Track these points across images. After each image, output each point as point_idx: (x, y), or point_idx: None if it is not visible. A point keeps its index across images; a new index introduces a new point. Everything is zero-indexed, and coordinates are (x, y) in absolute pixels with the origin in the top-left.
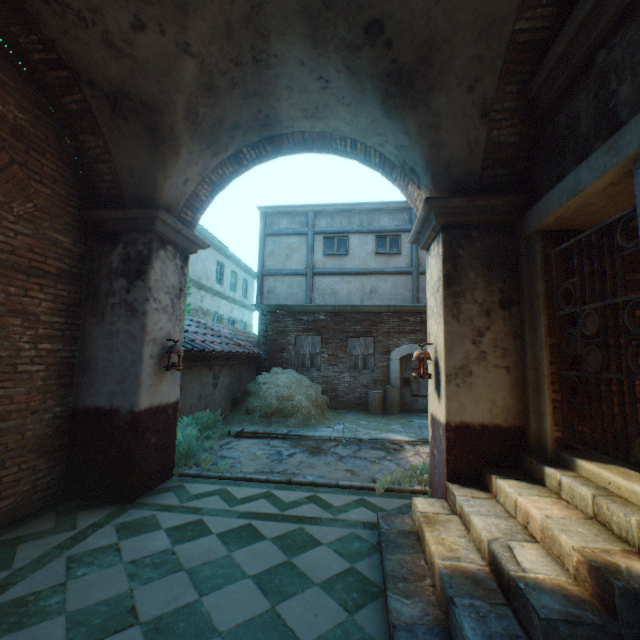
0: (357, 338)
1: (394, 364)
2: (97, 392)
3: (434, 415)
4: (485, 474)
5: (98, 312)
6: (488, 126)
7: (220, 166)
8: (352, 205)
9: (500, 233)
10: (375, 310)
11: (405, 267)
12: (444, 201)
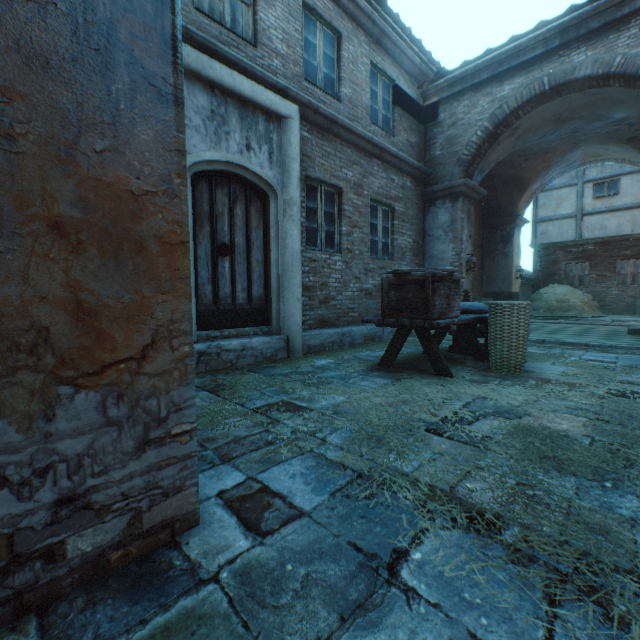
0: (625, 261)
1: None
2: (493, 287)
3: None
4: None
5: (490, 258)
6: None
7: (540, 186)
8: None
9: None
10: None
11: None
12: None
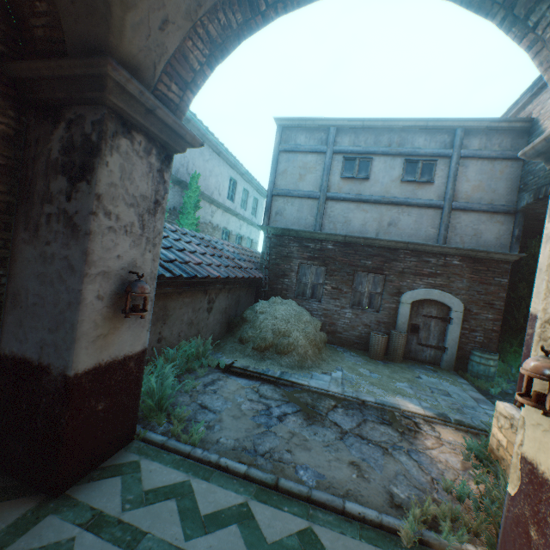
0: (365, 274)
1: (404, 308)
2: (25, 338)
3: (545, 474)
4: None
5: (31, 224)
6: None
7: (222, 6)
8: (382, 121)
9: None
10: (391, 246)
11: (435, 200)
12: None
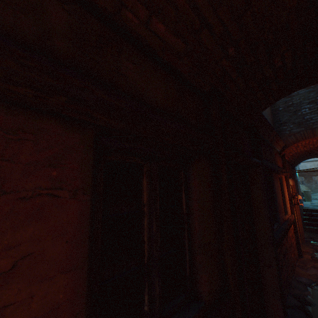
0: (314, 176)
1: None
2: None
3: None
4: None
5: None
6: None
7: None
8: None
9: None
10: None
11: None
12: None
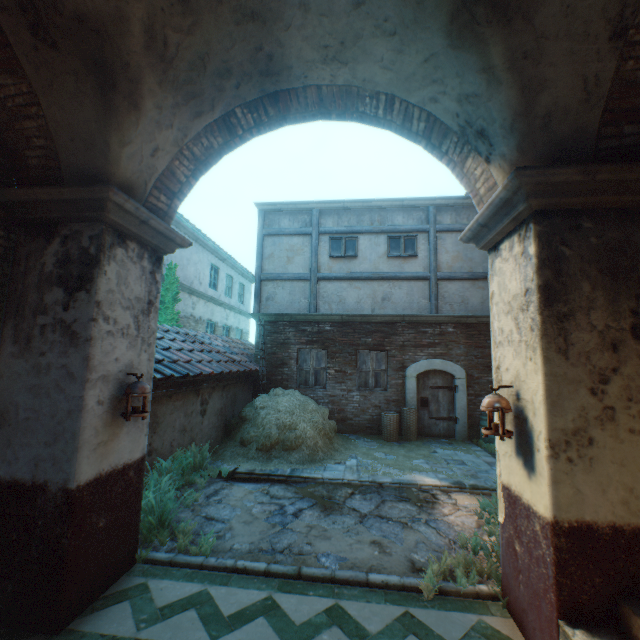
0: (367, 352)
1: (410, 382)
2: (15, 457)
3: (515, 492)
4: (629, 615)
5: (21, 337)
6: (620, 53)
7: (204, 133)
8: (362, 202)
9: (627, 223)
10: (388, 320)
11: (422, 272)
12: (546, 172)
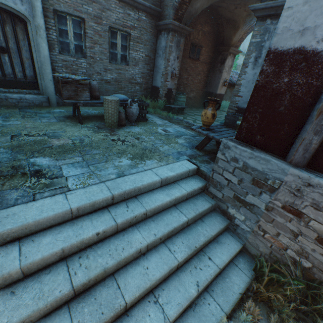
0: None
1: None
2: (210, 89)
3: None
4: None
5: (213, 71)
6: None
7: (250, 28)
8: None
9: None
10: None
11: None
12: None
